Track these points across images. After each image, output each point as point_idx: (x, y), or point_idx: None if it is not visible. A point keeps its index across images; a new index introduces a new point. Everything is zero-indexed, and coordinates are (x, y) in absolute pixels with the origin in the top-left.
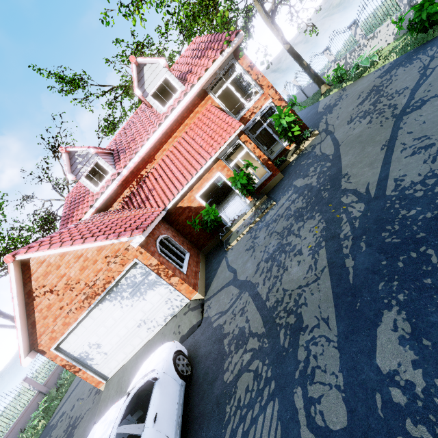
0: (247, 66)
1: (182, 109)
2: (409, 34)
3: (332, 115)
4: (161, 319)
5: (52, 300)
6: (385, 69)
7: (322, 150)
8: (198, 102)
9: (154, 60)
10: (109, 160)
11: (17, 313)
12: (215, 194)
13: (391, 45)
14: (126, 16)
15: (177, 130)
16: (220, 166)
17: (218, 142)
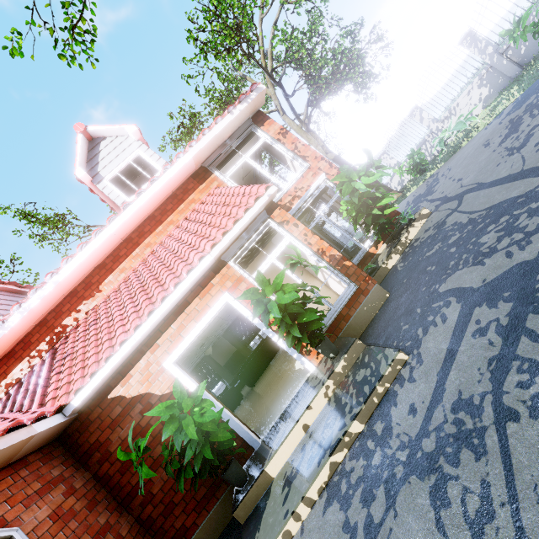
0: (276, 133)
1: (161, 194)
2: (512, 86)
3: (441, 189)
4: None
5: None
6: (511, 108)
7: (481, 207)
8: (195, 185)
9: (117, 129)
10: (9, 302)
11: None
12: (244, 363)
13: (483, 112)
14: (64, 58)
15: (152, 233)
16: (228, 279)
17: (222, 226)
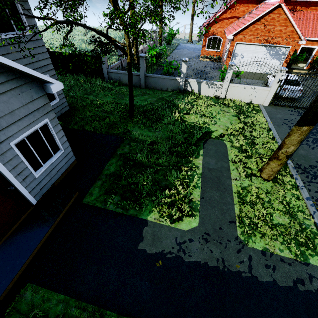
0: None
1: None
2: None
3: None
4: (263, 71)
5: (261, 28)
6: None
7: None
8: None
9: None
10: None
11: (253, 20)
12: None
13: None
14: None
15: None
16: None
17: None
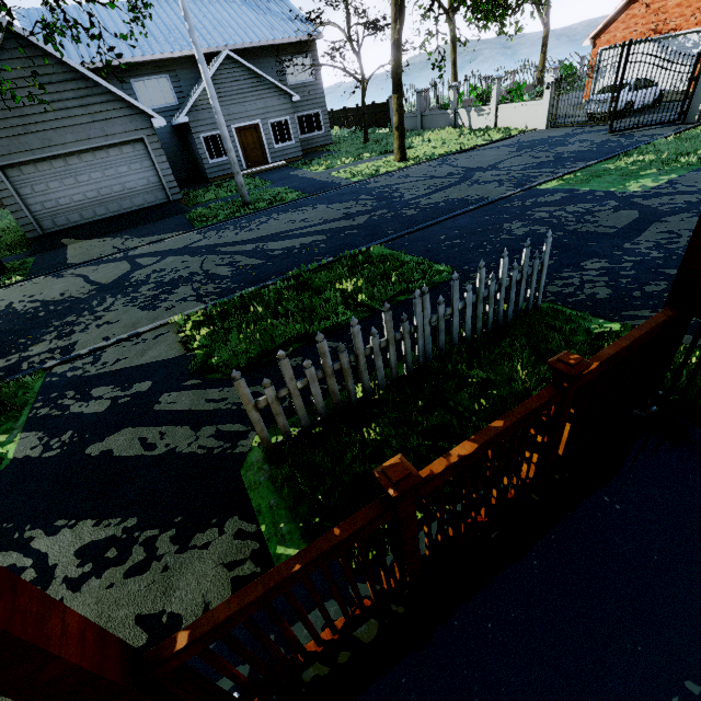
0: None
1: None
2: None
3: None
4: None
5: (640, 13)
6: None
7: None
8: None
9: None
10: None
11: (621, 5)
12: None
13: None
14: None
15: None
16: None
17: None
